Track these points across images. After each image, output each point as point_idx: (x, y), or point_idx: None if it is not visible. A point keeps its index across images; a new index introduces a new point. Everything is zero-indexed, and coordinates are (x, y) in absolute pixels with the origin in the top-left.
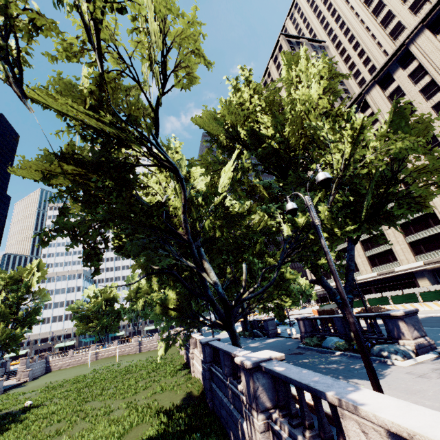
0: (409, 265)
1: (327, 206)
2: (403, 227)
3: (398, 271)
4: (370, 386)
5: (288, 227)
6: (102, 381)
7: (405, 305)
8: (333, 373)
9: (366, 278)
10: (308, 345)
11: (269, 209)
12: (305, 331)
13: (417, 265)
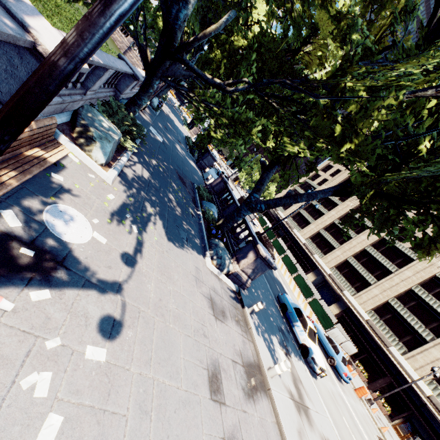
0: (324, 264)
1: (405, 95)
2: (362, 253)
3: (314, 258)
4: (155, 235)
5: (332, 71)
6: (53, 2)
7: (284, 266)
8: (163, 204)
9: (297, 236)
10: (198, 190)
11: (357, 24)
12: (213, 186)
13: (326, 270)
